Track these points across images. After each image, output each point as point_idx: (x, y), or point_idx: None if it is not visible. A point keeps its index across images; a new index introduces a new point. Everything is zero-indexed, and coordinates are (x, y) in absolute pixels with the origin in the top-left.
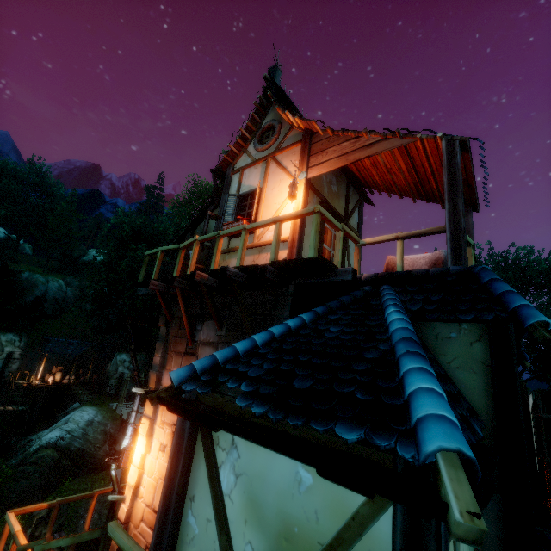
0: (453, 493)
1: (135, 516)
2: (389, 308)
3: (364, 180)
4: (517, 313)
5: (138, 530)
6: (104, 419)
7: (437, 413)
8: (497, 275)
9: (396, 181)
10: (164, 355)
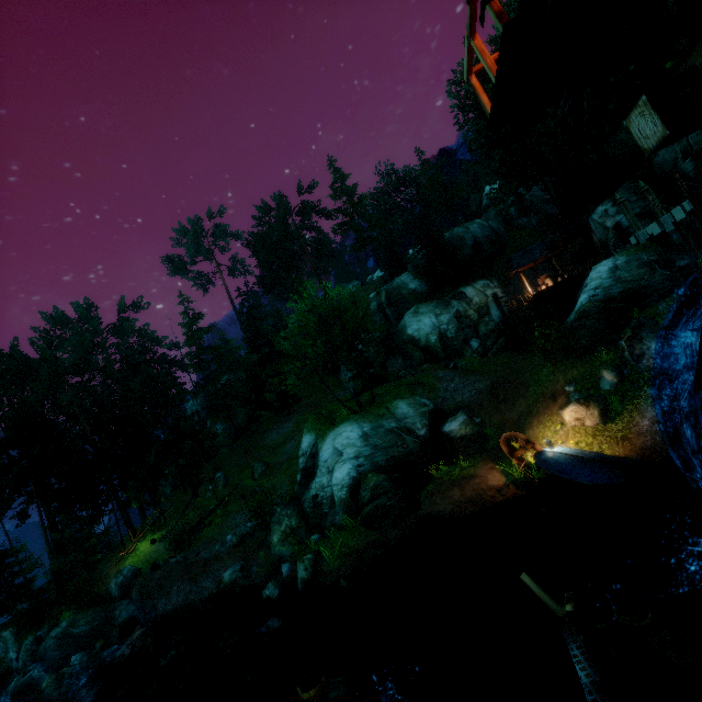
0: None
1: None
2: None
3: None
4: None
5: None
6: (630, 257)
7: None
8: None
9: None
10: None
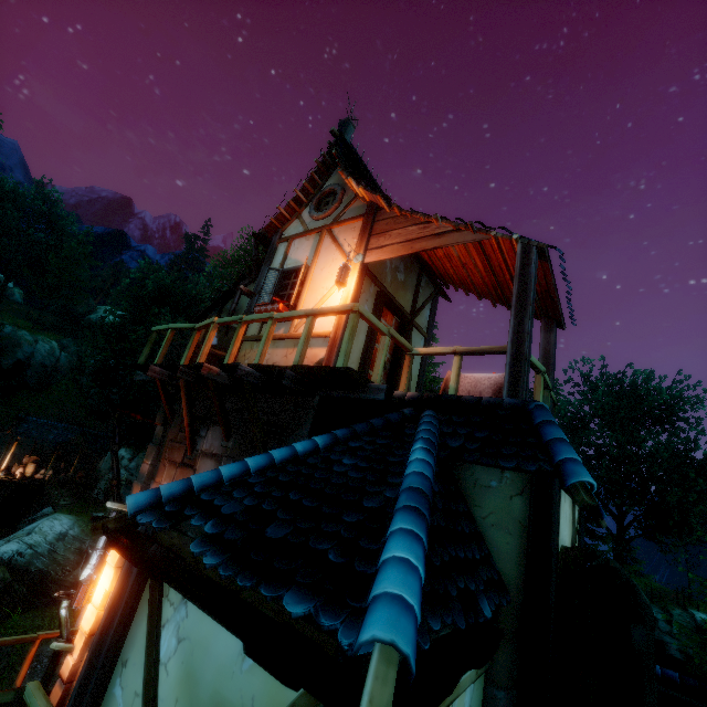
0: (369, 696)
1: None
2: (417, 443)
3: (438, 271)
4: (561, 468)
5: None
6: (82, 534)
7: (395, 592)
8: (551, 417)
9: (473, 279)
10: (156, 463)
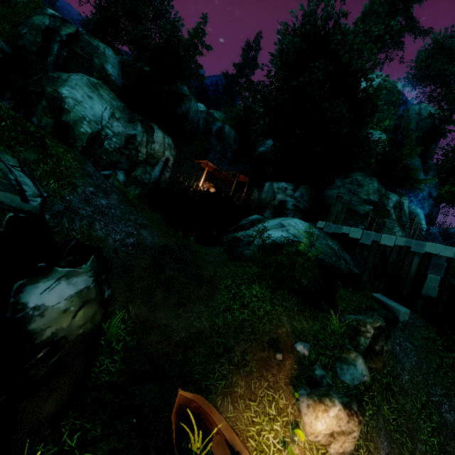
0: None
1: None
2: None
3: None
4: None
5: None
6: (320, 234)
7: None
8: None
9: None
10: None
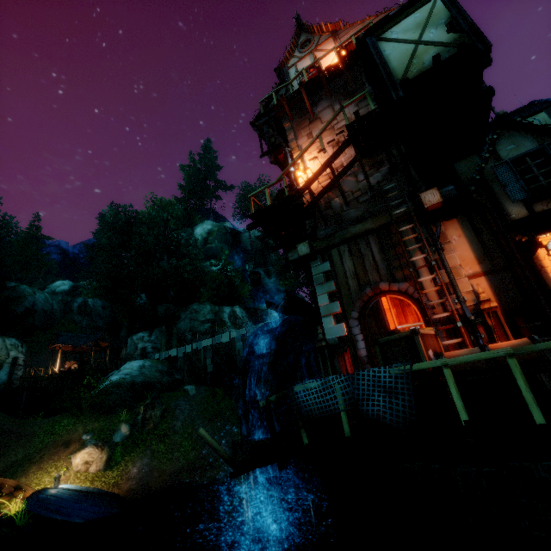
0: None
1: (313, 188)
2: None
3: None
4: None
5: (318, 189)
6: (153, 364)
7: None
8: None
9: None
10: (294, 135)
